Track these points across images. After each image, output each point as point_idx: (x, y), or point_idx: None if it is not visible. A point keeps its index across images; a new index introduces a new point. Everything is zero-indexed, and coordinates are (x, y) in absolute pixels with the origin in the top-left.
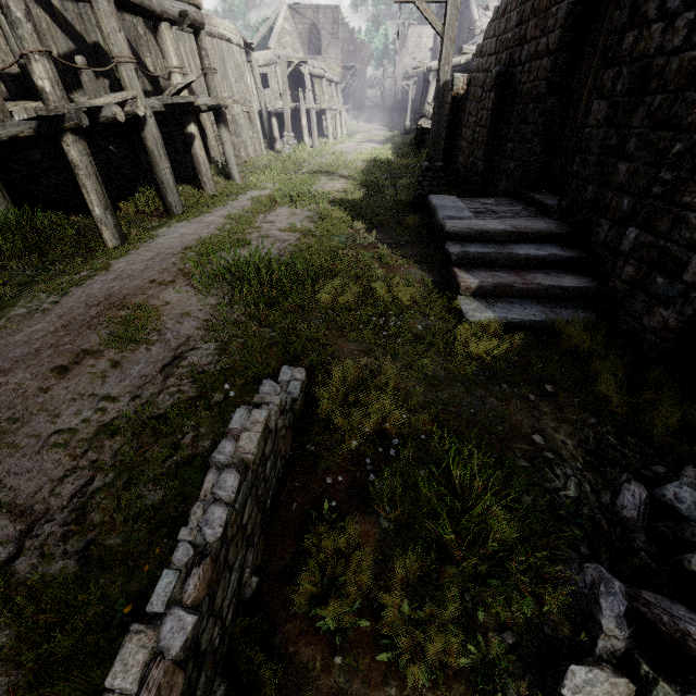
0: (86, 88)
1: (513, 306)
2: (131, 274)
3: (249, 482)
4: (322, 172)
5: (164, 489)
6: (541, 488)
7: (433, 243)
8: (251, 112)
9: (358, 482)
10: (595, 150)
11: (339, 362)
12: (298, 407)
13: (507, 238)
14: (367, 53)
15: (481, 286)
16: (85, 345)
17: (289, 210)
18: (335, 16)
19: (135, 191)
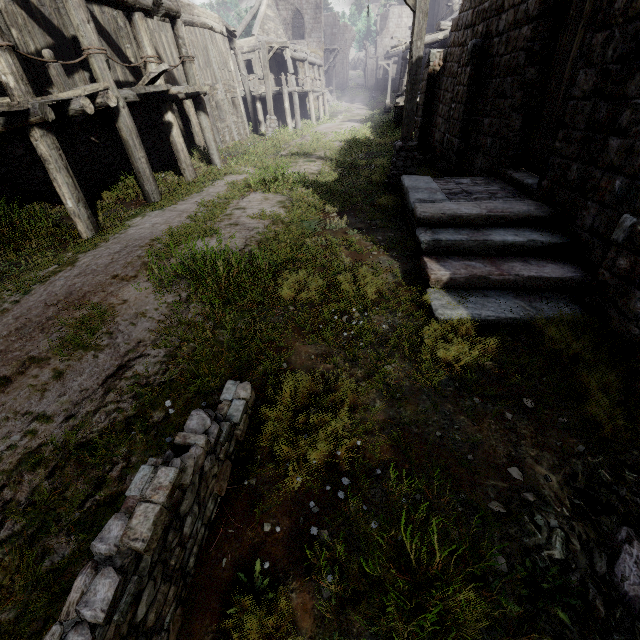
0: (55, 82)
1: (488, 300)
2: (94, 269)
3: (147, 566)
4: (300, 154)
5: (77, 541)
6: (518, 544)
7: (405, 226)
8: (235, 98)
9: (300, 529)
10: (581, 125)
11: (292, 373)
12: (240, 431)
13: (482, 223)
14: (349, 36)
15: (452, 278)
16: (32, 351)
17: (263, 195)
18: (317, 1)
19: (118, 180)
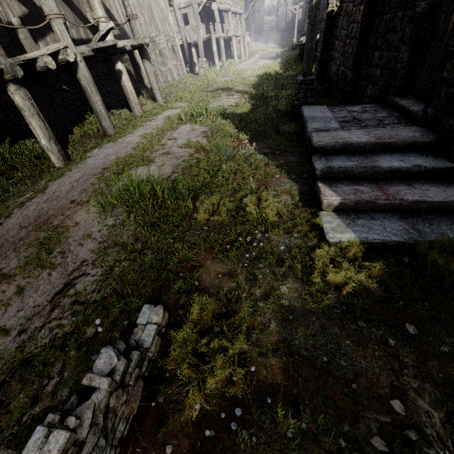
0: (24, 44)
1: (374, 222)
2: (57, 196)
3: None
4: (222, 89)
5: None
6: None
7: (304, 150)
8: (175, 45)
9: (197, 453)
10: None
11: (199, 295)
12: (151, 354)
13: (371, 149)
14: None
15: (343, 203)
16: (4, 269)
17: (191, 126)
18: None
19: (86, 118)
